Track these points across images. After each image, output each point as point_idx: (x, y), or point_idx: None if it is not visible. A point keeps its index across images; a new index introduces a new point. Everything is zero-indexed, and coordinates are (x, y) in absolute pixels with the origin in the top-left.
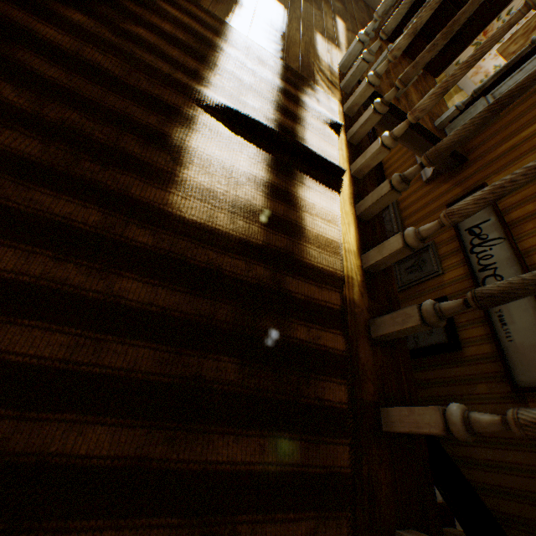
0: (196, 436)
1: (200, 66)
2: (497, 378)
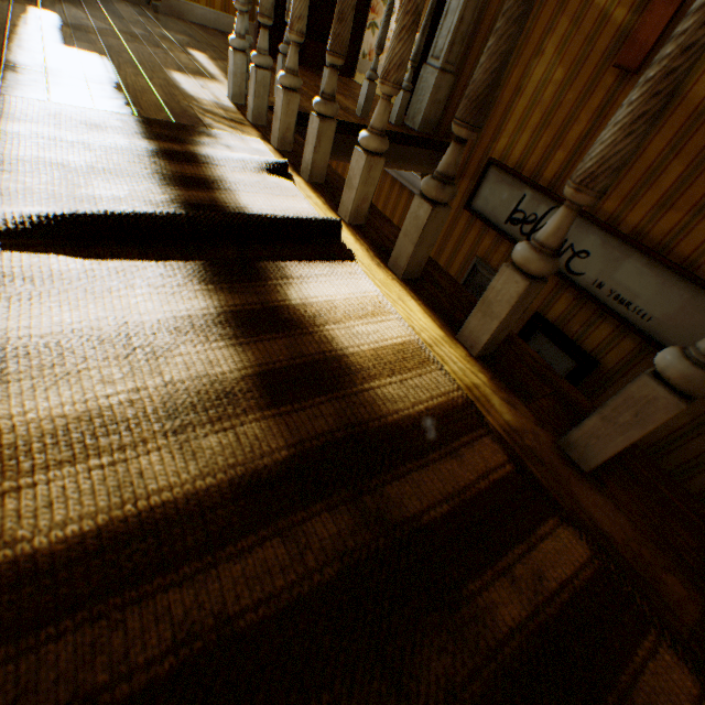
0: None
1: None
2: None
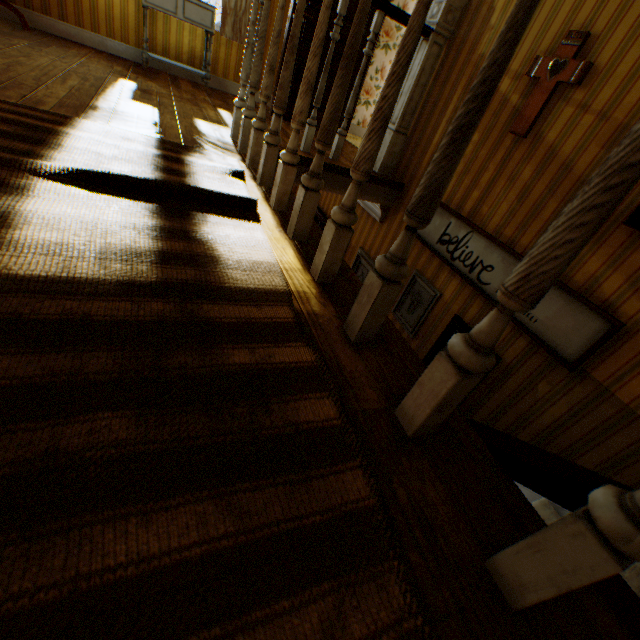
0: (52, 543)
1: (37, 148)
2: (549, 367)
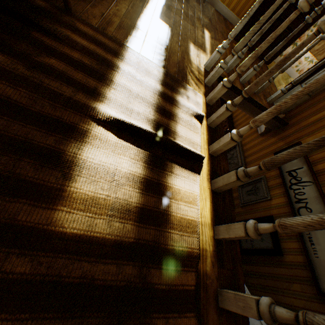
0: None
1: (99, 83)
2: (307, 282)
